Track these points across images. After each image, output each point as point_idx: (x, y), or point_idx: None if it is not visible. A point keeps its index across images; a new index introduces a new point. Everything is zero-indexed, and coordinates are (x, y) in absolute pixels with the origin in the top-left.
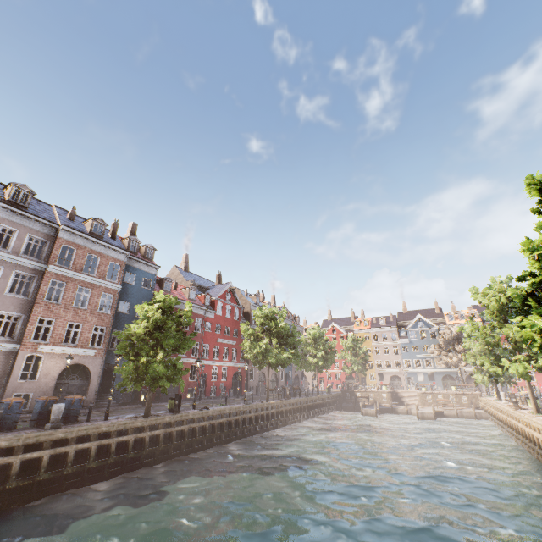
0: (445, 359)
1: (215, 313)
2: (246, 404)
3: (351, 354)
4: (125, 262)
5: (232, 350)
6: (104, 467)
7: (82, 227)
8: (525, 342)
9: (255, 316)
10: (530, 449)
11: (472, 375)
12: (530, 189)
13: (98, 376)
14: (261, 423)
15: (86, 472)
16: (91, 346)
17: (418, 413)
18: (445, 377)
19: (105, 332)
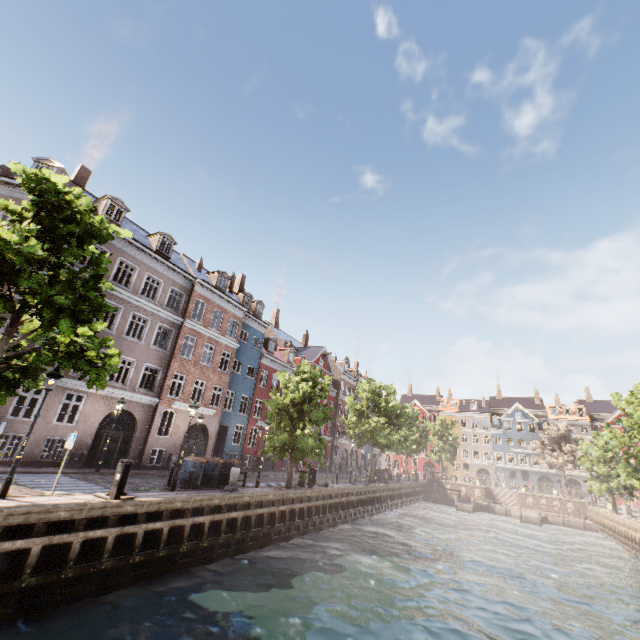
0: (549, 459)
1: None
2: (353, 484)
3: (438, 439)
4: (242, 320)
5: None
6: (269, 534)
7: (208, 279)
8: None
9: (361, 389)
10: None
11: (586, 482)
12: None
13: (215, 437)
14: (369, 506)
15: (259, 536)
16: (211, 406)
17: (522, 516)
18: (542, 478)
19: (222, 392)
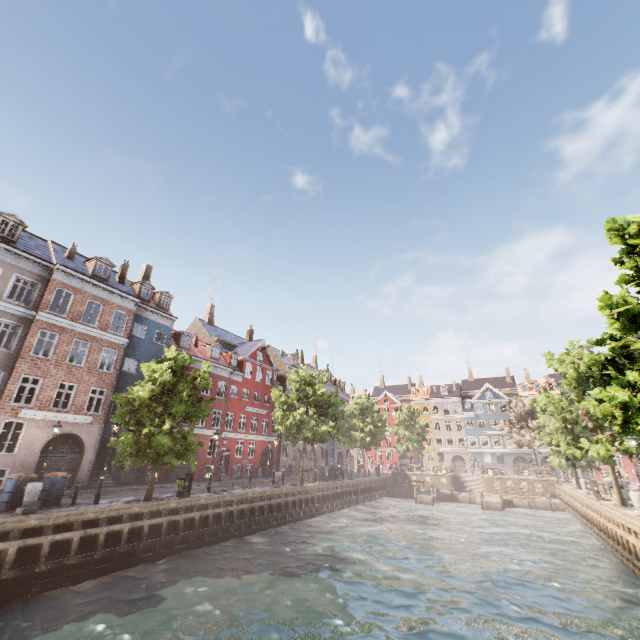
0: (517, 437)
1: (243, 376)
2: (274, 487)
3: (405, 429)
4: (134, 312)
5: (263, 420)
6: (89, 564)
7: (83, 268)
8: (604, 419)
9: (290, 380)
10: (613, 549)
11: (547, 457)
12: (611, 235)
13: (94, 449)
14: (291, 510)
15: (65, 569)
16: (86, 412)
17: (483, 502)
18: (517, 459)
19: (105, 395)
